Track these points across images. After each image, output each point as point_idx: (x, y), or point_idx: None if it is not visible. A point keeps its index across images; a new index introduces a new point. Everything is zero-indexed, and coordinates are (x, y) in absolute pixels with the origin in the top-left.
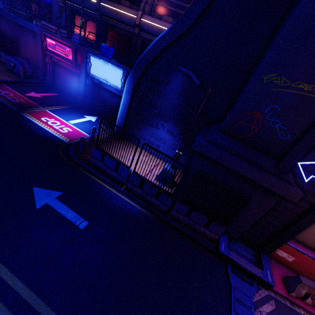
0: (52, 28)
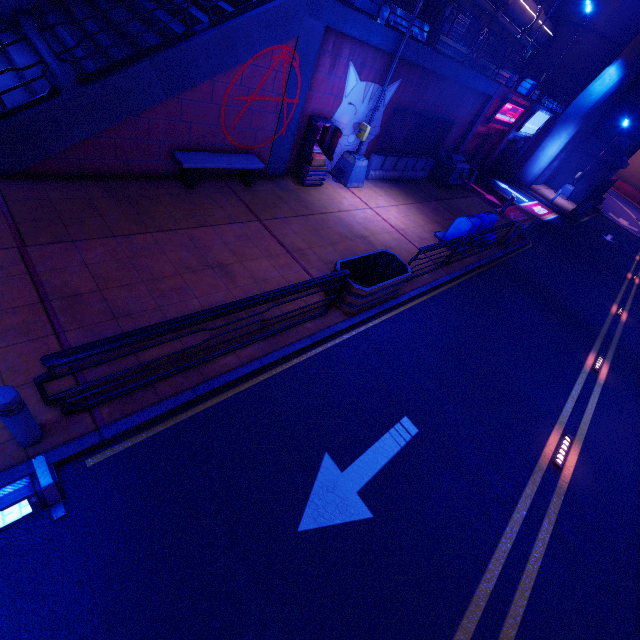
0: (503, 78)
